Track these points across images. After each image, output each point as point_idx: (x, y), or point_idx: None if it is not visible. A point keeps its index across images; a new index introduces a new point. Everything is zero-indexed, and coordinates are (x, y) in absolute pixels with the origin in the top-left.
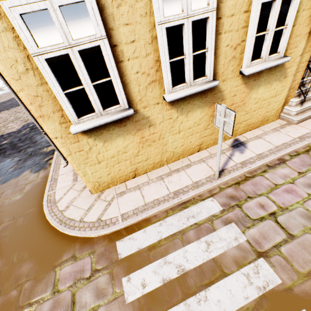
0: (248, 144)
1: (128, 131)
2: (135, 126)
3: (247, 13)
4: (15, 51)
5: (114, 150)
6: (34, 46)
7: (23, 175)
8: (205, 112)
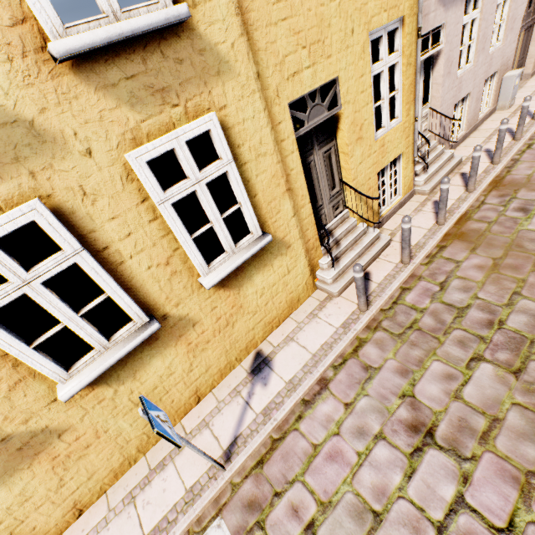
0: (275, 359)
1: (10, 471)
2: (24, 454)
3: (156, 220)
4: None
5: None
6: None
7: None
8: (172, 355)
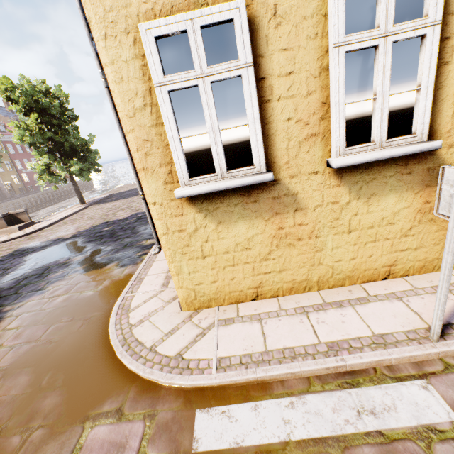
0: None
1: (257, 213)
2: (272, 206)
3: None
4: (139, 82)
5: (231, 241)
6: (160, 75)
7: (108, 267)
8: (406, 202)
